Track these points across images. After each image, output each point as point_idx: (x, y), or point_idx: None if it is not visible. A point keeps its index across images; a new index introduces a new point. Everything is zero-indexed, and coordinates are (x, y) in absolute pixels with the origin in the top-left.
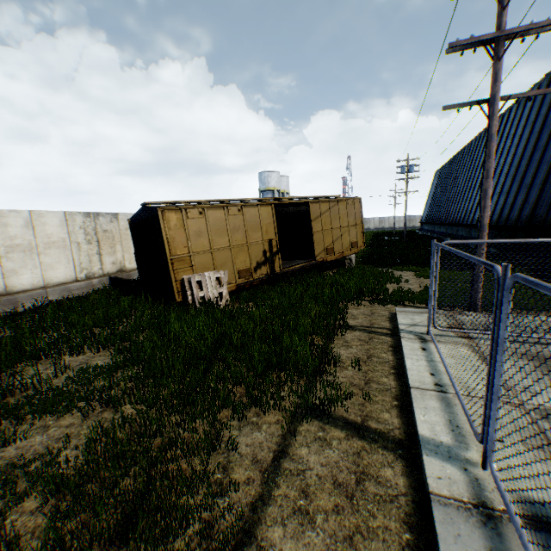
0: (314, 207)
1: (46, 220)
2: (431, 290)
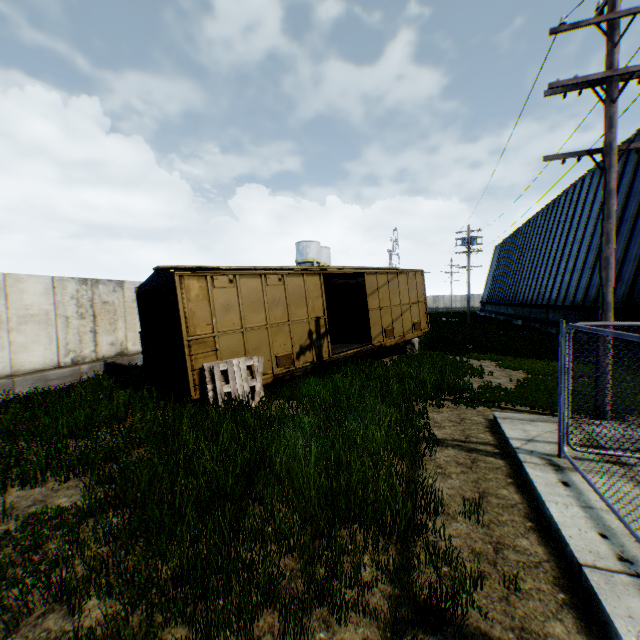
0: (370, 280)
1: (26, 287)
2: (563, 392)
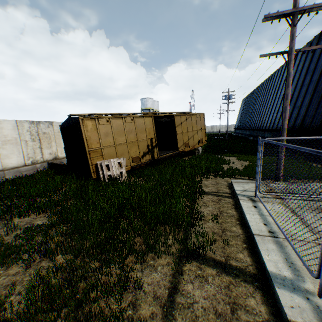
0: (177, 118)
1: (3, 126)
2: (258, 169)
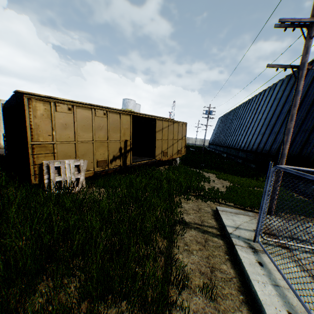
0: (159, 123)
1: None
2: (265, 206)
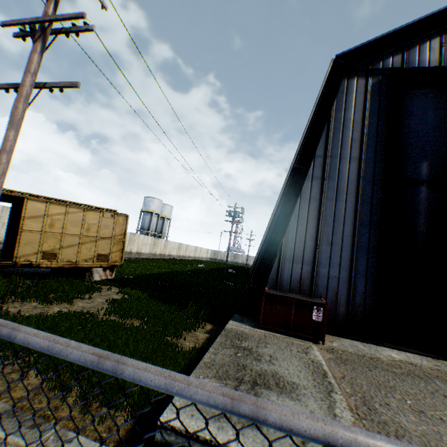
0: (36, 206)
1: None
2: None
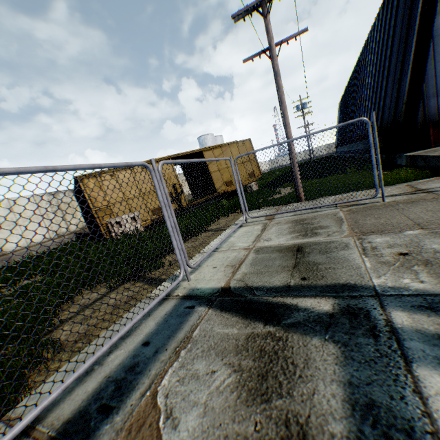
0: (208, 154)
1: (21, 203)
2: (237, 191)
